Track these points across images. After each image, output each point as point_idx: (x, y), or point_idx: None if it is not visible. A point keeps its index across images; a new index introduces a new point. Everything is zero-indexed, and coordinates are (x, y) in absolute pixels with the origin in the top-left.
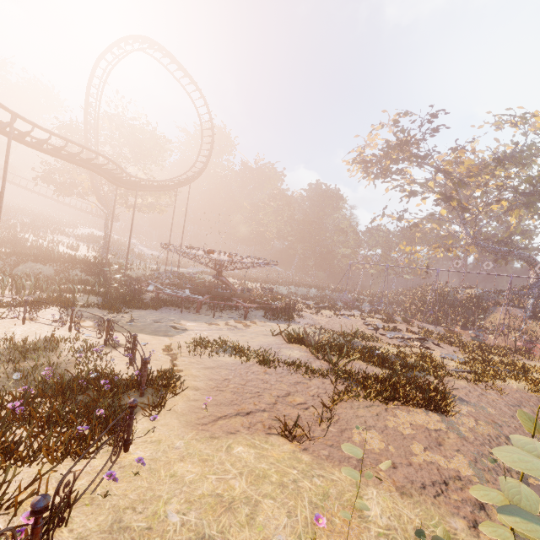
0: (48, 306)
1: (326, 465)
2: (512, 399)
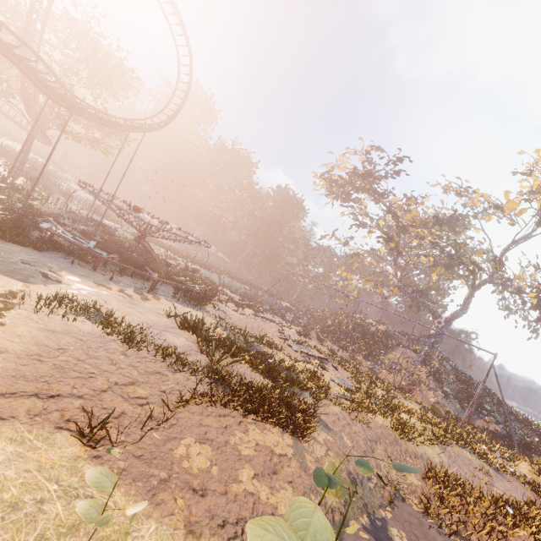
0: None
1: None
2: (373, 434)
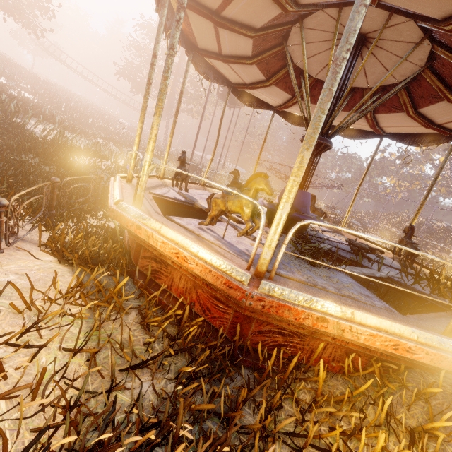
0: None
1: None
2: None
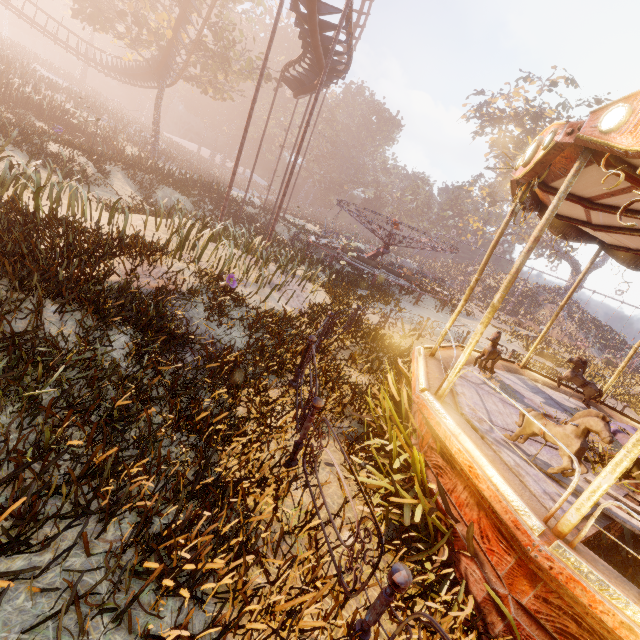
0: (354, 301)
1: None
2: None
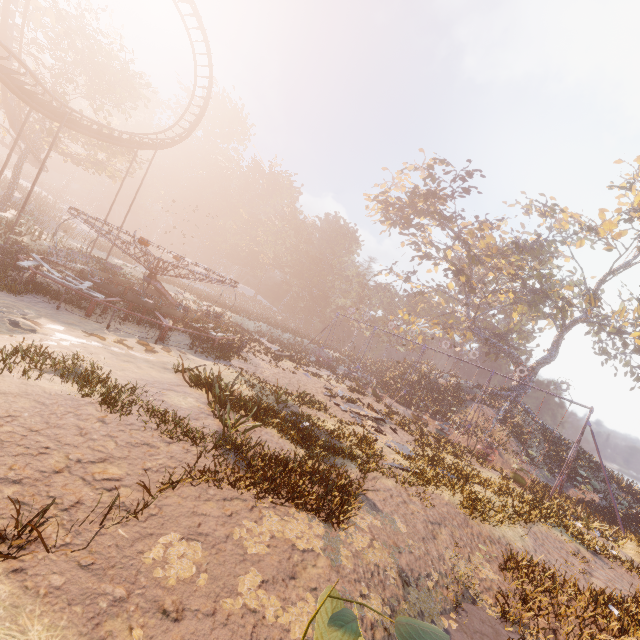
0: None
1: (28, 610)
2: (436, 514)
